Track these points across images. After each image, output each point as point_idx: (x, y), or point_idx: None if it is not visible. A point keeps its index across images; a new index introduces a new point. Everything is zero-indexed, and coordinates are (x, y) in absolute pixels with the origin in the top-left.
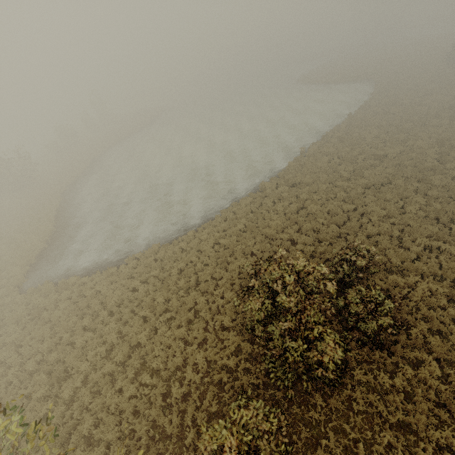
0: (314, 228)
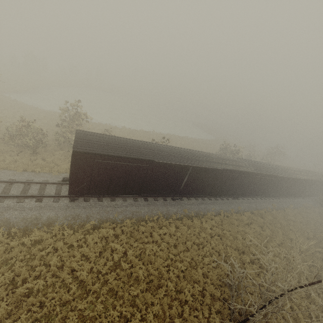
0: None
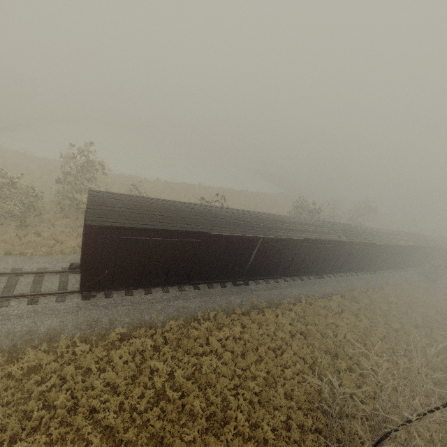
0: None
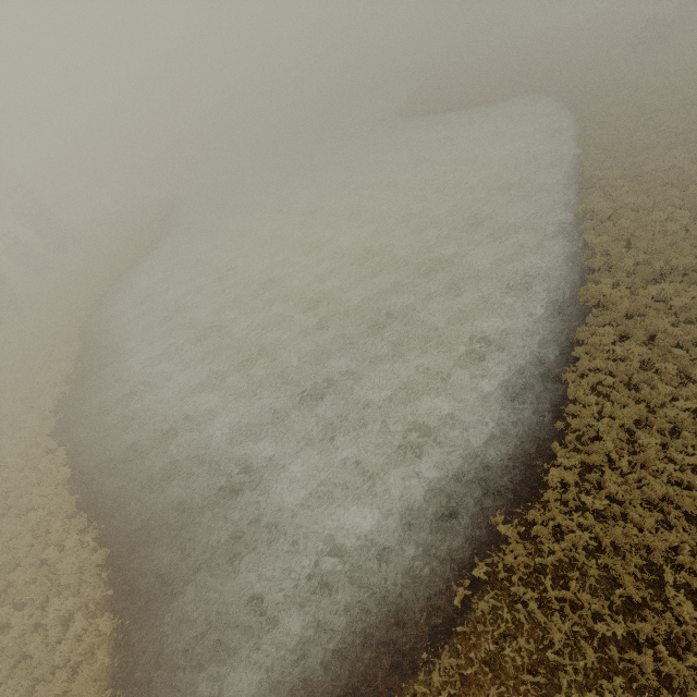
0: None
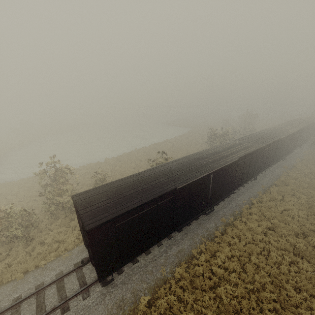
0: (112, 176)
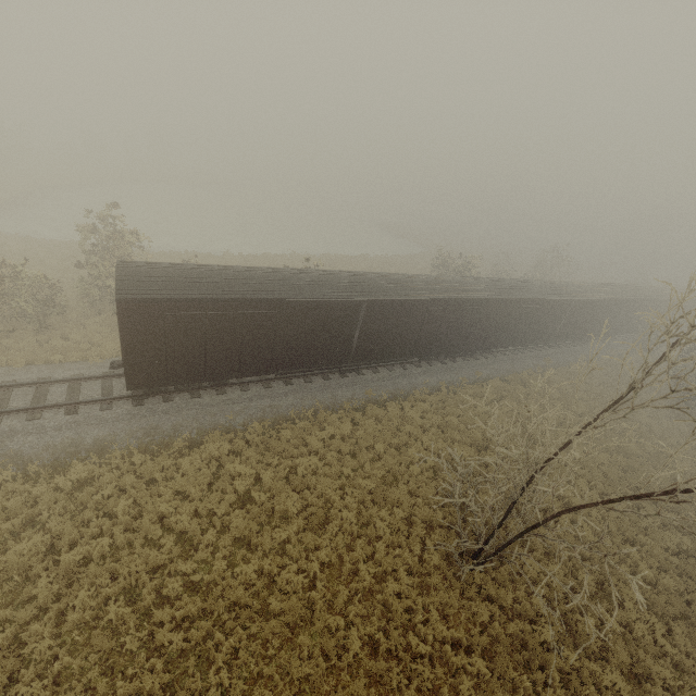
0: None
